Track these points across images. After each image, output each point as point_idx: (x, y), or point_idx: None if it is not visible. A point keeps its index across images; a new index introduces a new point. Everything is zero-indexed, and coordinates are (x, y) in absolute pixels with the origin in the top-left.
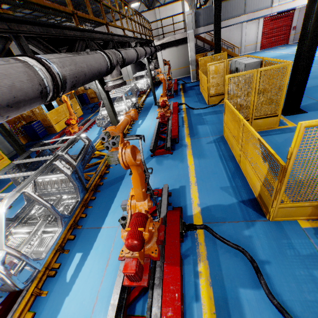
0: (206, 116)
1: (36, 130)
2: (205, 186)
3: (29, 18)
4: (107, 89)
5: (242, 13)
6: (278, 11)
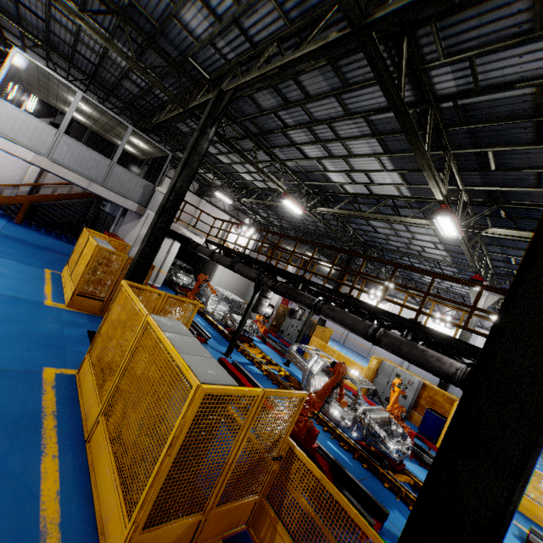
0: None
1: None
2: (519, 521)
3: (48, 39)
4: None
5: None
6: None
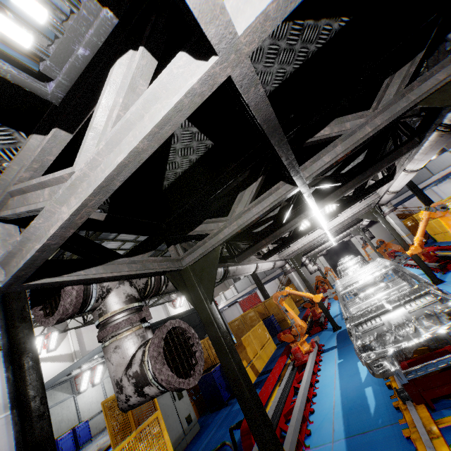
0: None
1: (274, 324)
2: None
3: None
4: (387, 213)
5: (429, 175)
6: None
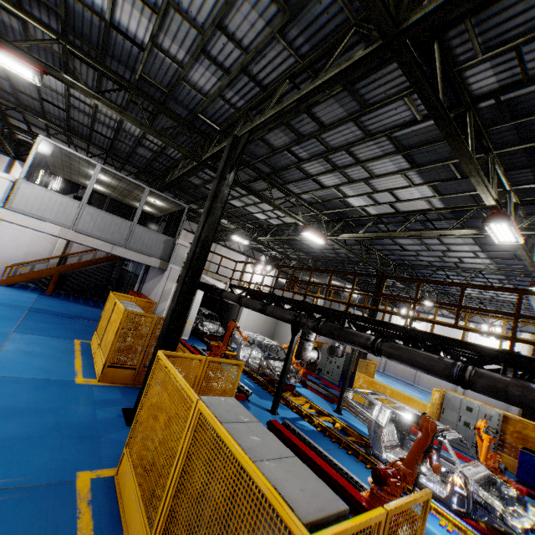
0: (464, 462)
1: None
2: None
3: (69, 125)
4: None
5: None
6: None
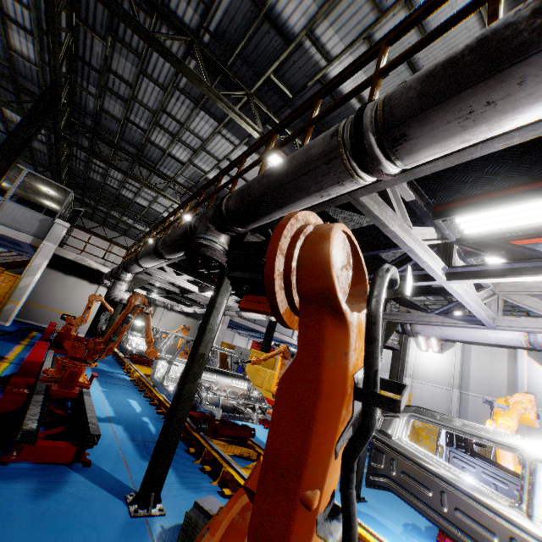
0: None
1: None
2: None
3: None
4: (392, 345)
5: None
6: (295, 343)
